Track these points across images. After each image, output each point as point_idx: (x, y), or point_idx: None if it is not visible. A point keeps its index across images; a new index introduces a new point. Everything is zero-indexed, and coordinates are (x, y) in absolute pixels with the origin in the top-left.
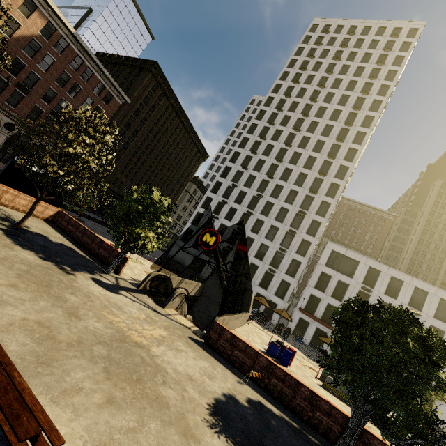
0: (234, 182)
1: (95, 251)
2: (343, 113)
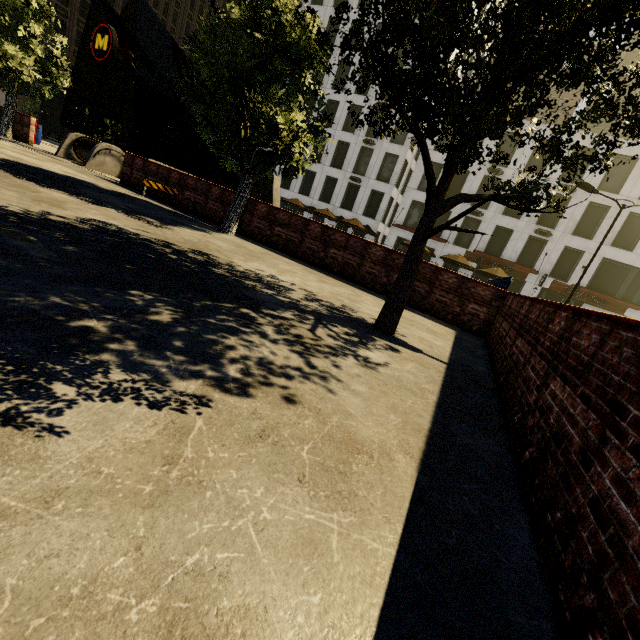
0: None
1: None
2: None
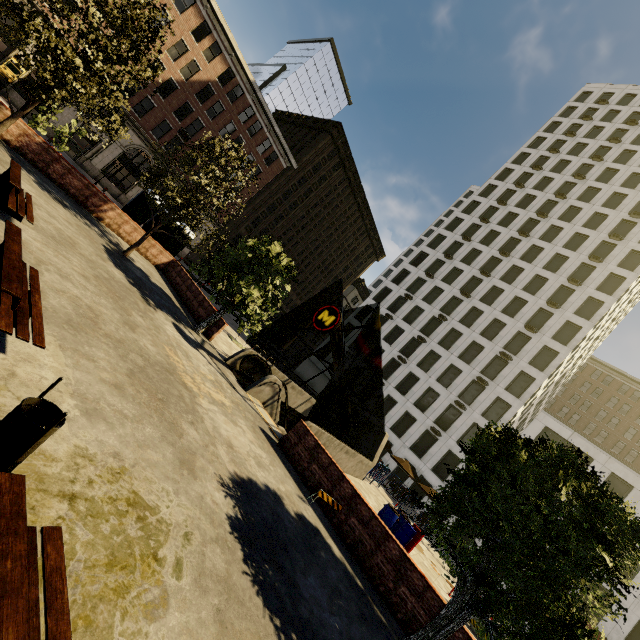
0: (410, 292)
1: (194, 309)
2: (610, 220)
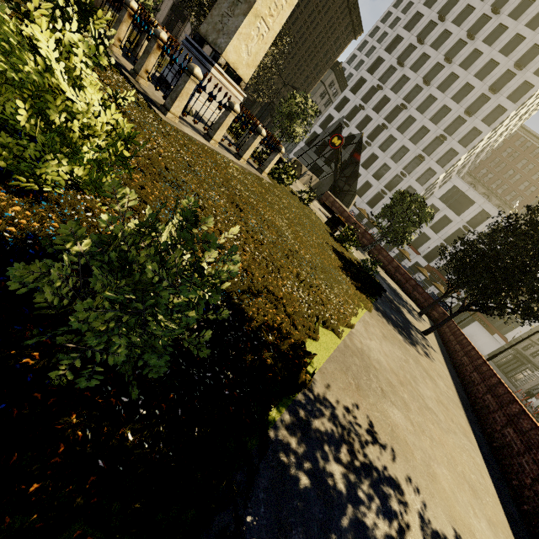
0: (381, 82)
1: None
2: None
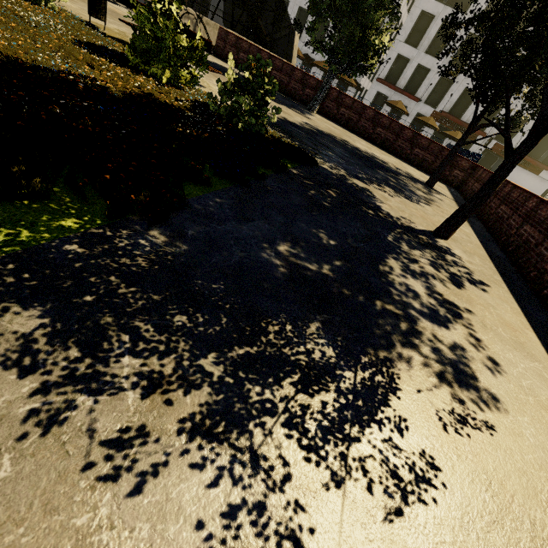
0: None
1: None
2: None
